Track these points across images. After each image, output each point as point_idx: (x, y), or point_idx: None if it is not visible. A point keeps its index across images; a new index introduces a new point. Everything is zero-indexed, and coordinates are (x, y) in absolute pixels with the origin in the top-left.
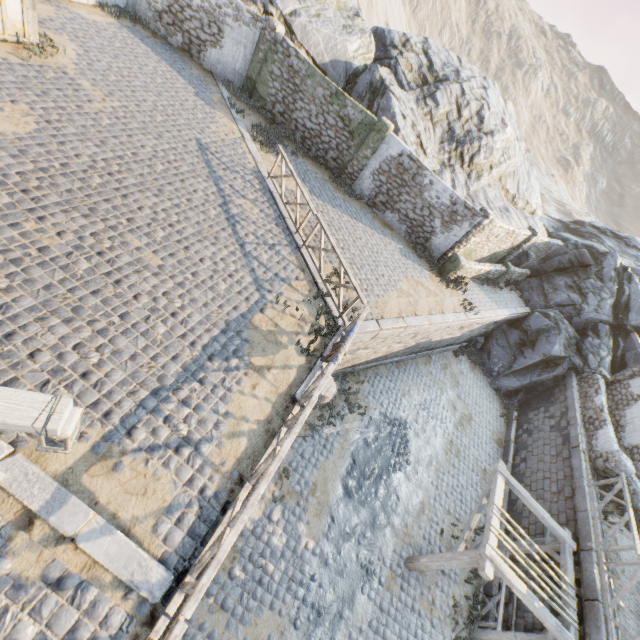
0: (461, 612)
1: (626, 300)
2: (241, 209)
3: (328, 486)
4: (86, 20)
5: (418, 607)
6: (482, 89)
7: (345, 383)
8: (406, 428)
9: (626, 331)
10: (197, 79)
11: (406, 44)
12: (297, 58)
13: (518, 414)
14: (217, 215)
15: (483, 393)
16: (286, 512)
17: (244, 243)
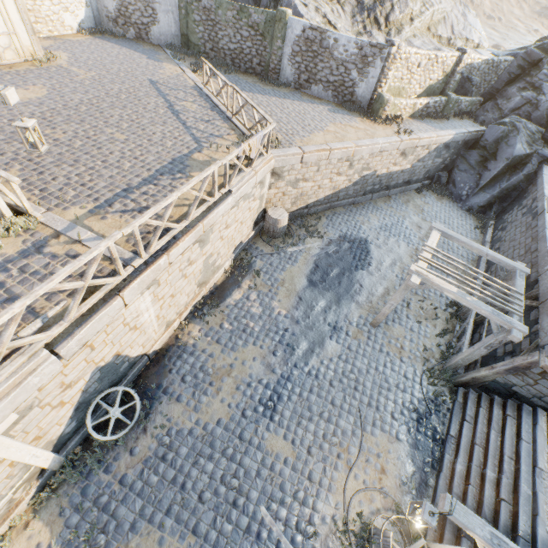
0: (433, 355)
1: None
2: (183, 107)
3: (295, 281)
4: (72, 41)
5: (386, 350)
6: None
7: (304, 221)
8: (367, 244)
9: None
10: (148, 51)
11: None
12: None
13: (494, 222)
14: (165, 112)
15: (453, 215)
16: (260, 295)
17: (185, 122)
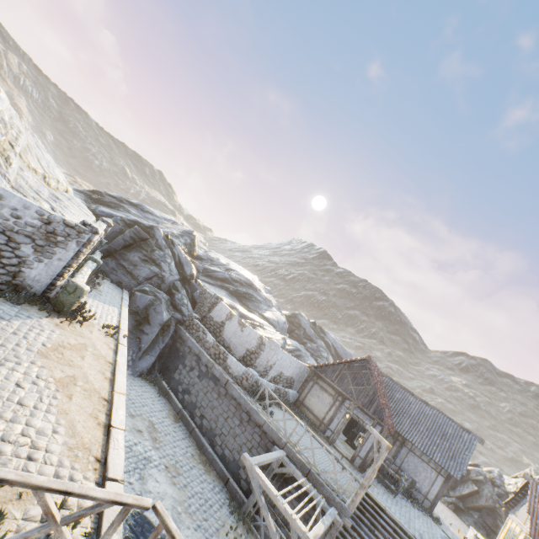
0: None
1: (178, 259)
2: None
3: None
4: None
5: None
6: None
7: None
8: (141, 517)
9: (188, 280)
10: None
11: None
12: None
13: (167, 381)
14: None
15: (137, 389)
16: None
17: None
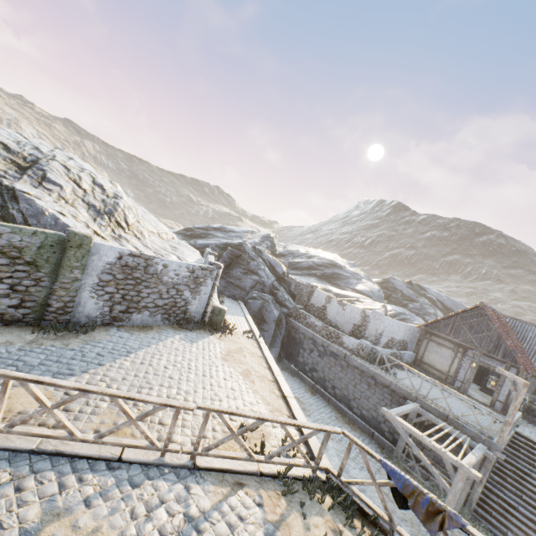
0: None
1: (269, 263)
2: None
3: None
4: None
5: None
6: (71, 160)
7: None
8: None
9: (282, 278)
10: None
11: None
12: None
13: (294, 365)
14: None
15: None
16: None
17: None
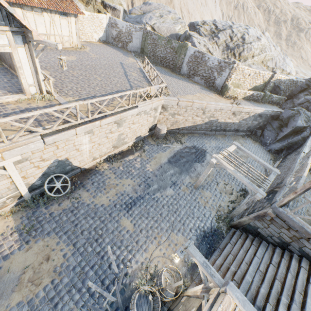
0: (223, 210)
1: None
2: (131, 74)
3: (161, 159)
4: (94, 44)
5: (198, 200)
6: (245, 29)
7: (176, 135)
8: (205, 152)
9: None
10: (125, 52)
11: (204, 24)
12: (154, 35)
13: (282, 159)
14: (122, 74)
15: (259, 151)
16: (142, 160)
17: (129, 79)
